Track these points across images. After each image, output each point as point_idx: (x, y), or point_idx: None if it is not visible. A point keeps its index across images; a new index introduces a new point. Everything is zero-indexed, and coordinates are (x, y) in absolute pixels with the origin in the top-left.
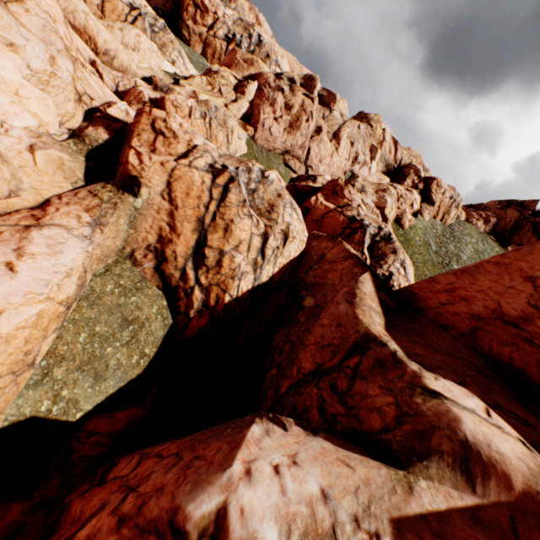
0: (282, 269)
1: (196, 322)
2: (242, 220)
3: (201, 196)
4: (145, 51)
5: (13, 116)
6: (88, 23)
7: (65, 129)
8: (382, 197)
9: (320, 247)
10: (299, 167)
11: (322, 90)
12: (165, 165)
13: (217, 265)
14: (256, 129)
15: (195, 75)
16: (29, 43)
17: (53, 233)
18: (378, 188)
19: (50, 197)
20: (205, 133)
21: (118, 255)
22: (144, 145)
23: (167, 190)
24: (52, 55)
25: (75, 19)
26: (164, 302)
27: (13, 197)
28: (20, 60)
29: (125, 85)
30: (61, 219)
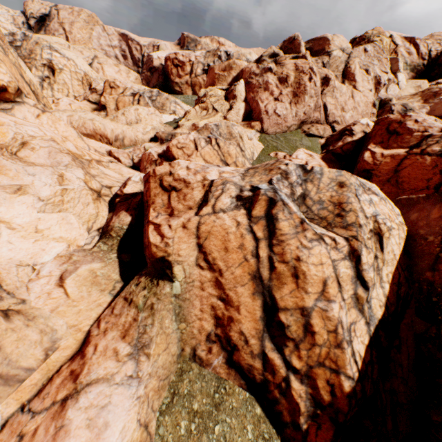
0: (391, 280)
1: (314, 437)
2: (311, 250)
3: (242, 243)
4: (145, 118)
5: (41, 252)
6: (95, 125)
7: (94, 232)
8: (440, 103)
9: (429, 219)
10: (322, 130)
11: (307, 43)
12: (188, 226)
13: (305, 333)
14: (262, 120)
15: (188, 110)
16: (36, 176)
17: (92, 396)
18: (425, 96)
19: (90, 326)
20: (216, 156)
21: (179, 361)
22: (160, 212)
23: (201, 255)
24: (60, 173)
25: (86, 129)
26: (257, 408)
27: (52, 353)
28: (31, 197)
29: (137, 155)
30: (97, 368)
